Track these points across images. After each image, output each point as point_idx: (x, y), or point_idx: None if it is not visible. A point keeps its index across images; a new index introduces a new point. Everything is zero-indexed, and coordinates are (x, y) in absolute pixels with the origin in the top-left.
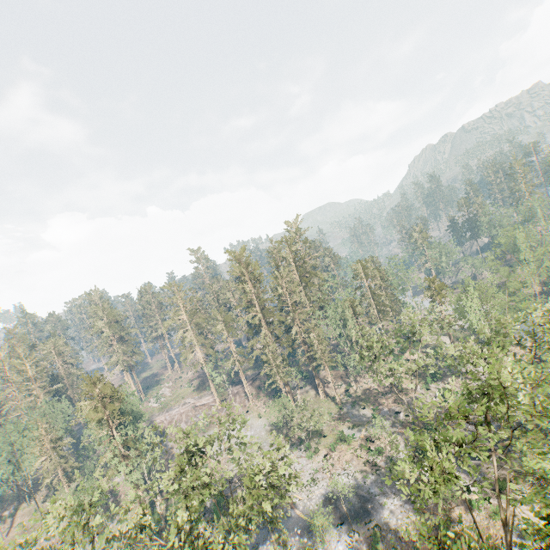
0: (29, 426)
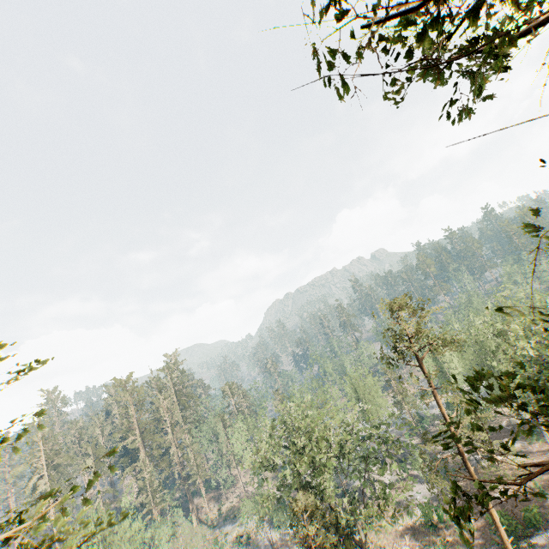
0: None
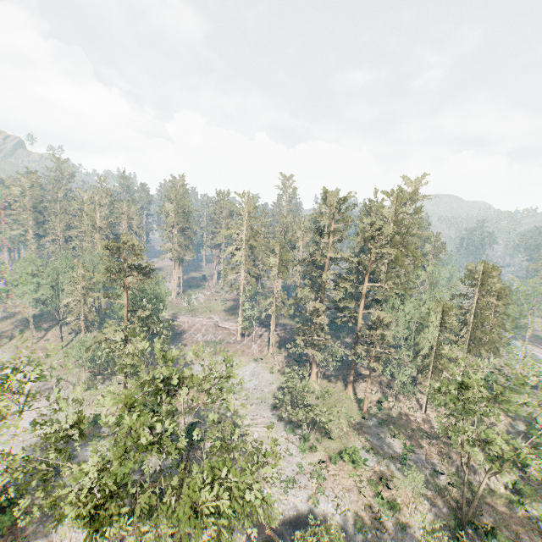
0: (74, 266)
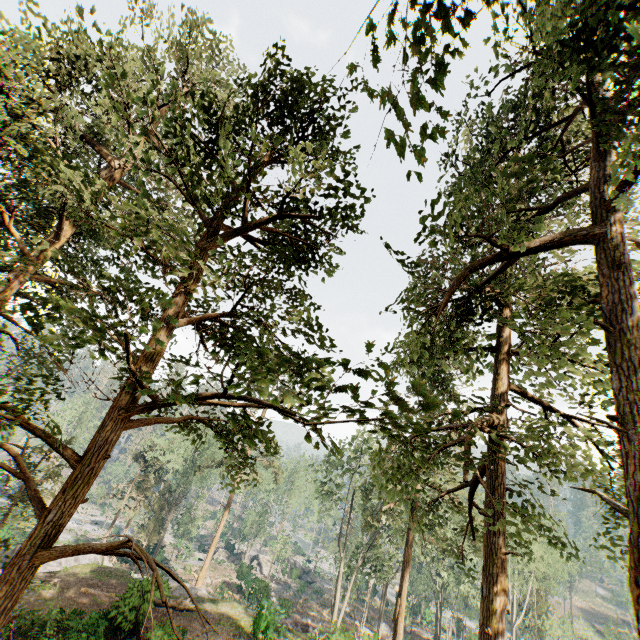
0: None
